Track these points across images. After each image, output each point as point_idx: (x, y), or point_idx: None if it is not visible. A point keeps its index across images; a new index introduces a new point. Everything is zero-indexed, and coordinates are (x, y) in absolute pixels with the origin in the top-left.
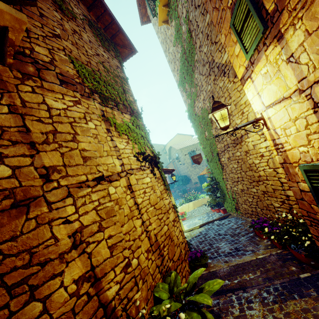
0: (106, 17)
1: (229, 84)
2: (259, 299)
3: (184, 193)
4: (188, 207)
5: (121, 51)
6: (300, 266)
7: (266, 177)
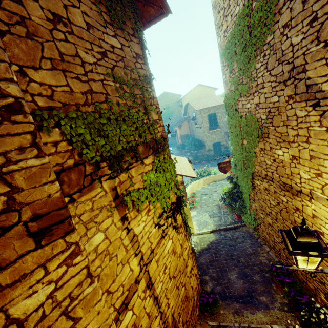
0: None
1: (316, 125)
2: None
3: (195, 159)
4: (198, 184)
5: (143, 9)
6: None
7: None
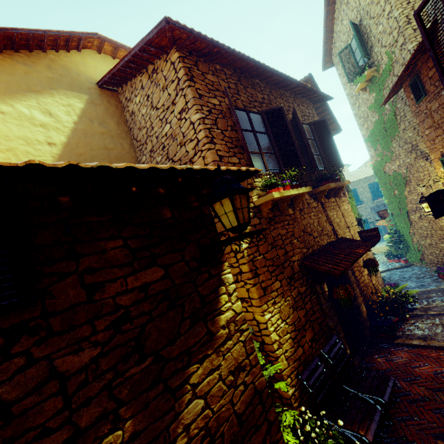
0: (327, 116)
1: (430, 167)
2: (439, 300)
3: None
4: None
5: None
6: None
7: None
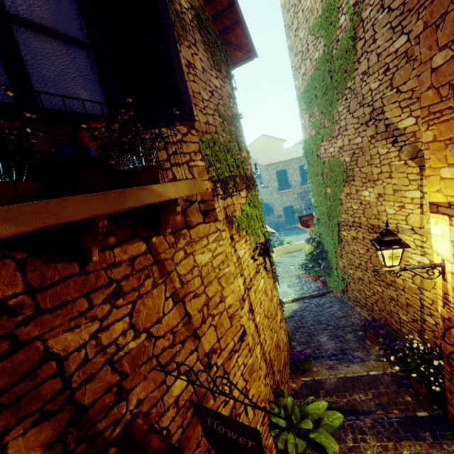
0: None
1: (396, 160)
2: (373, 432)
3: None
4: None
5: (232, 53)
6: (417, 398)
7: (403, 287)
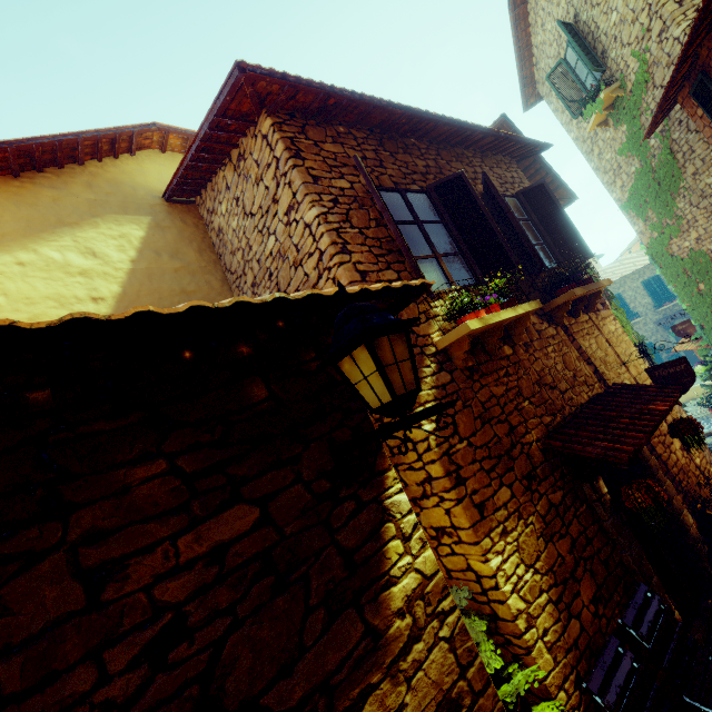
0: (546, 179)
1: None
2: None
3: None
4: None
5: None
6: None
7: None
